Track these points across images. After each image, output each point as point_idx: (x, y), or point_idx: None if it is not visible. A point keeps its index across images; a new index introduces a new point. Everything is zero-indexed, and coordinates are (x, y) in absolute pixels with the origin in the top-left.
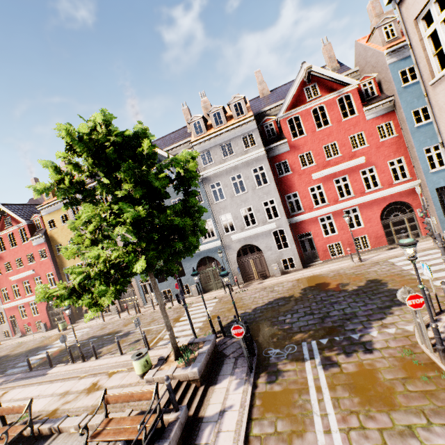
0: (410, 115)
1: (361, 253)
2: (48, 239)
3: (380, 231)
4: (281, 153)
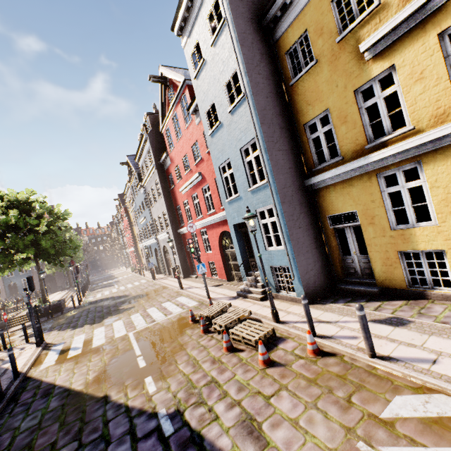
0: (205, 119)
1: (213, 280)
2: (129, 217)
3: (221, 262)
4: (168, 166)
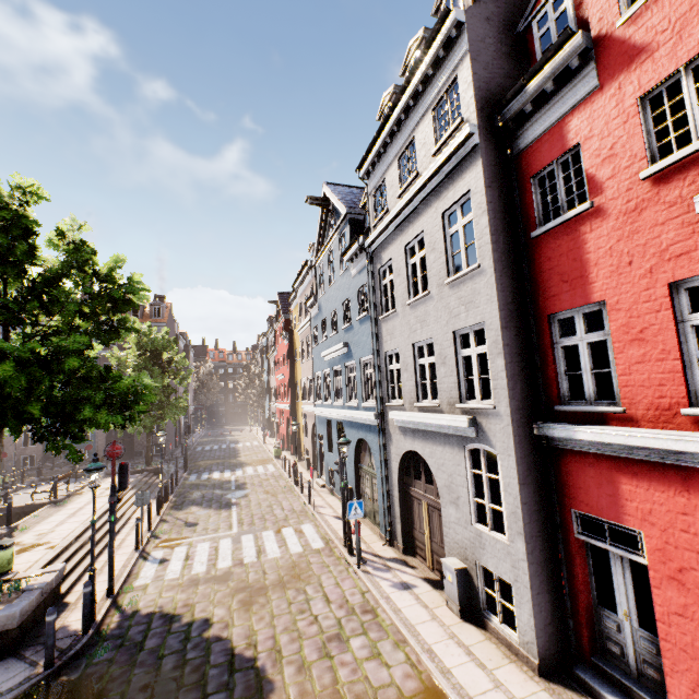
0: None
1: None
2: (291, 340)
3: None
4: (558, 118)
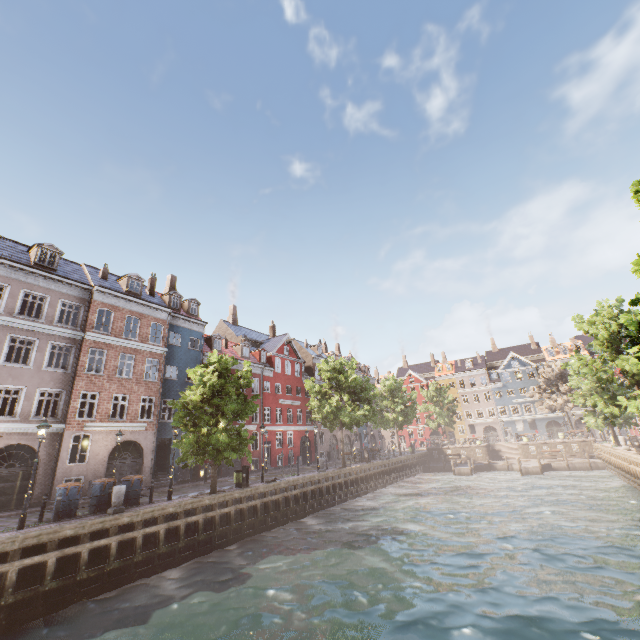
0: None
1: None
2: None
3: None
4: None
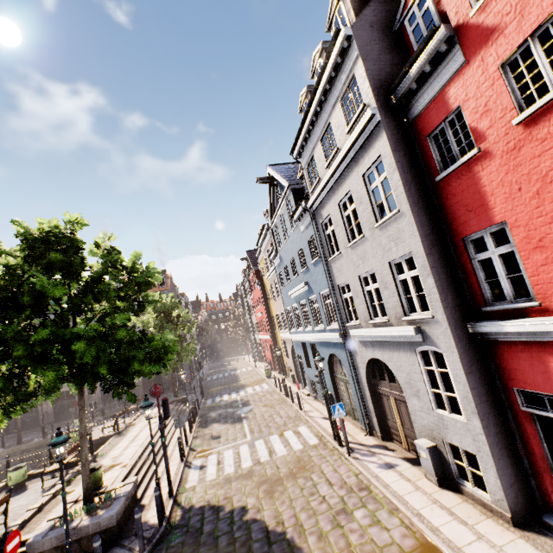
0: None
1: None
2: (263, 285)
3: None
4: (438, 90)
